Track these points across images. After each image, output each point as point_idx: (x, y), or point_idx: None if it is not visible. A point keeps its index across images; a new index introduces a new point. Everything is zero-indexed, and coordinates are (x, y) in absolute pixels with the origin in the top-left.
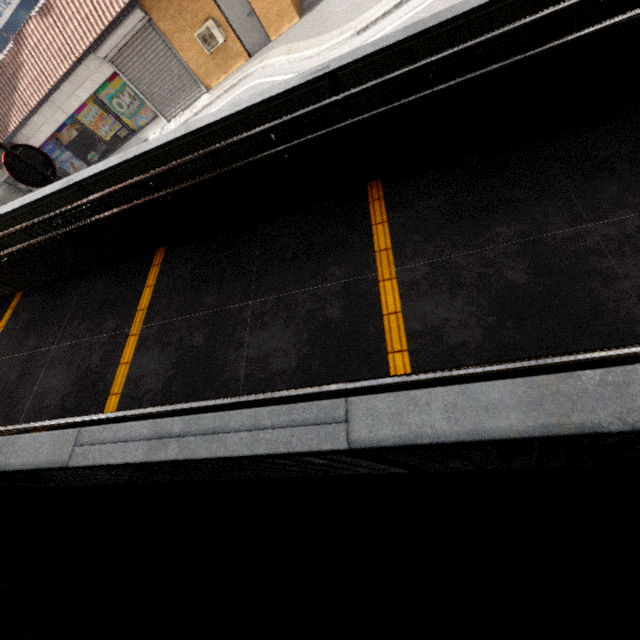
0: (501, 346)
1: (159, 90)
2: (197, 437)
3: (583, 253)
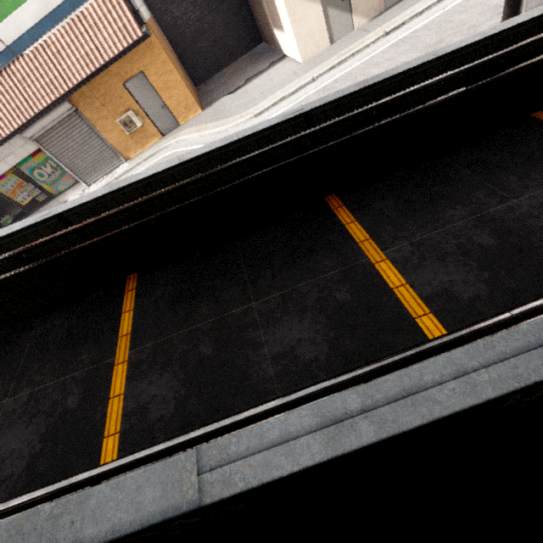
0: (508, 292)
1: (81, 161)
2: (391, 405)
3: (523, 218)
